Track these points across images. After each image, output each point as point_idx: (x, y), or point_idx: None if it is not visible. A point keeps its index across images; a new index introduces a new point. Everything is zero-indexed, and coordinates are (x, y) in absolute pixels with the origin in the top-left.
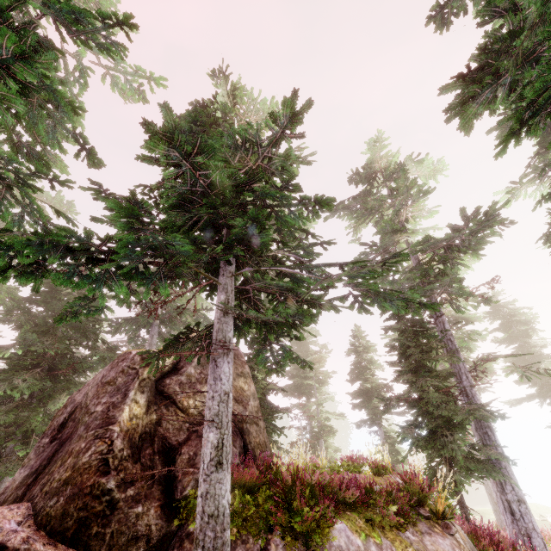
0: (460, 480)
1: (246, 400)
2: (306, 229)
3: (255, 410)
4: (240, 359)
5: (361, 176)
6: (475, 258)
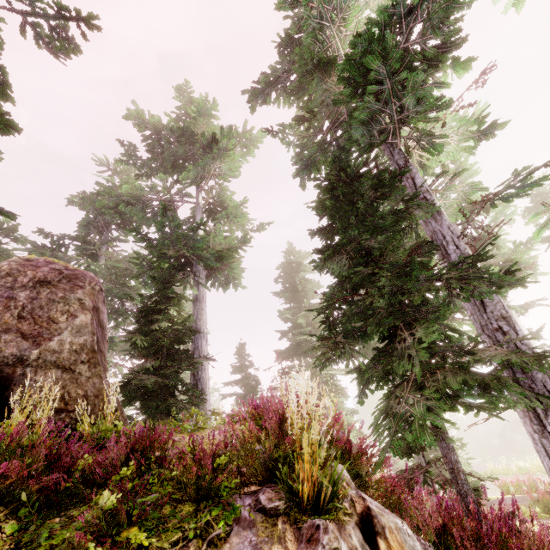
0: (422, 416)
1: (51, 335)
2: (58, 4)
3: (72, 349)
4: (75, 283)
5: (293, 40)
6: (461, 74)
